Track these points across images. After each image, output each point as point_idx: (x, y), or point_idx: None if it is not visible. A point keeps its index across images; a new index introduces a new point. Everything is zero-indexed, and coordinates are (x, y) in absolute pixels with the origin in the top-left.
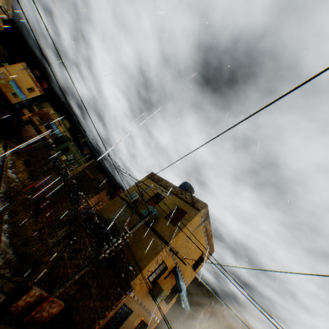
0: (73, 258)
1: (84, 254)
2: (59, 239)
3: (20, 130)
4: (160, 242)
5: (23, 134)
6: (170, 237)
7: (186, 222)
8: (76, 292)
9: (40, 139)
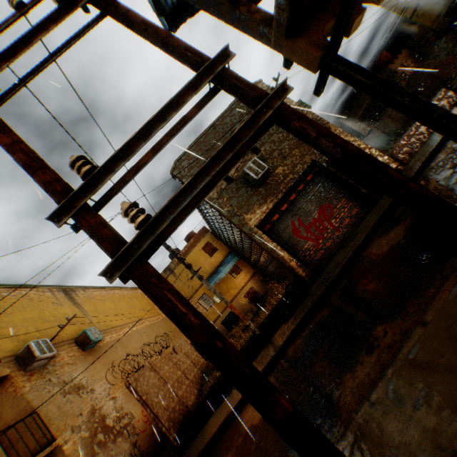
0: None
1: None
2: None
3: None
4: None
5: None
6: None
7: None
8: None
9: None
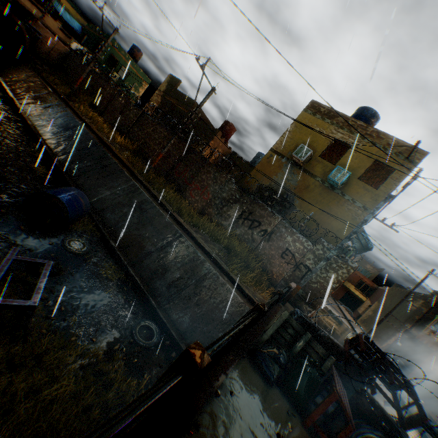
0: (268, 241)
1: (280, 236)
2: (234, 221)
3: (37, 44)
4: (359, 211)
5: (41, 49)
6: (373, 204)
7: (394, 184)
8: (293, 271)
9: (67, 51)
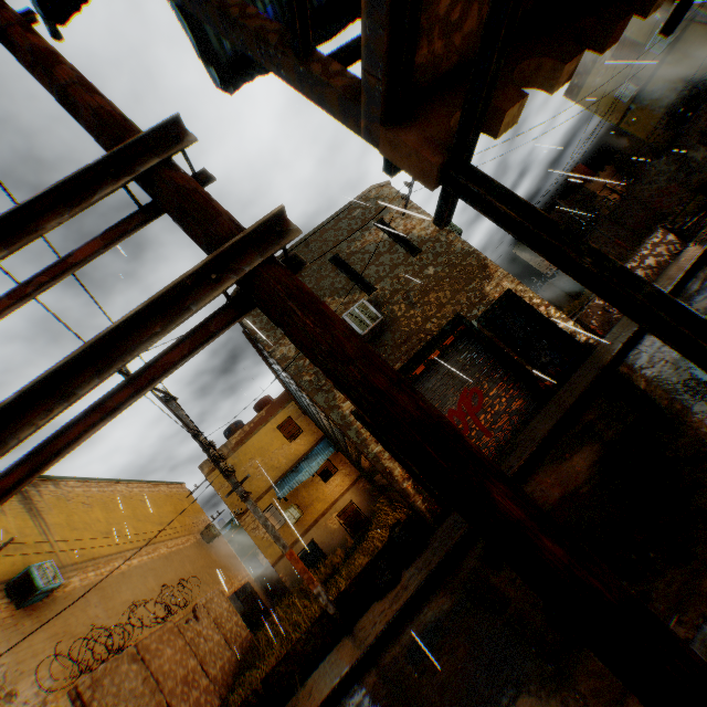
0: None
1: None
2: None
3: None
4: None
5: None
6: None
7: None
8: None
9: None
